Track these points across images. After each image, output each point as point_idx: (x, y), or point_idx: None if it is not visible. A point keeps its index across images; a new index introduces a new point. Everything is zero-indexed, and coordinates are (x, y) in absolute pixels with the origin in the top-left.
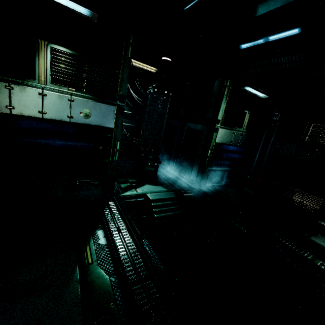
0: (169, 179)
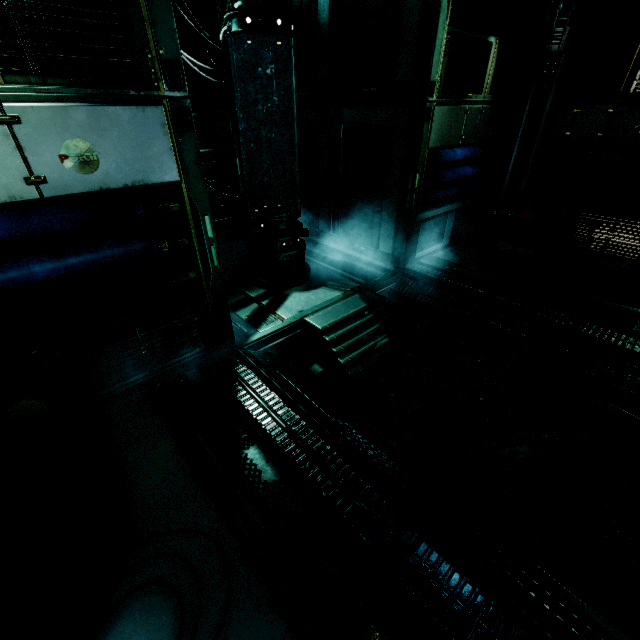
0: (334, 265)
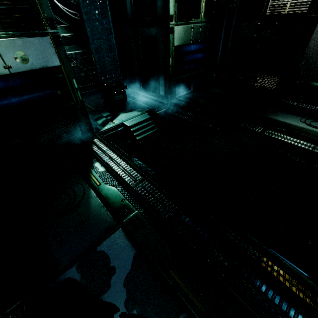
0: (141, 102)
